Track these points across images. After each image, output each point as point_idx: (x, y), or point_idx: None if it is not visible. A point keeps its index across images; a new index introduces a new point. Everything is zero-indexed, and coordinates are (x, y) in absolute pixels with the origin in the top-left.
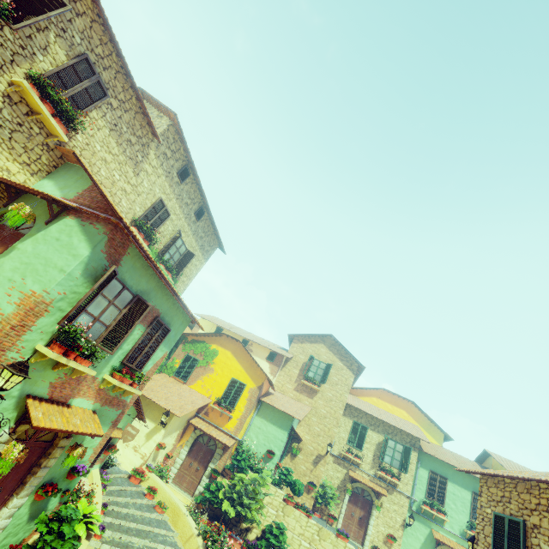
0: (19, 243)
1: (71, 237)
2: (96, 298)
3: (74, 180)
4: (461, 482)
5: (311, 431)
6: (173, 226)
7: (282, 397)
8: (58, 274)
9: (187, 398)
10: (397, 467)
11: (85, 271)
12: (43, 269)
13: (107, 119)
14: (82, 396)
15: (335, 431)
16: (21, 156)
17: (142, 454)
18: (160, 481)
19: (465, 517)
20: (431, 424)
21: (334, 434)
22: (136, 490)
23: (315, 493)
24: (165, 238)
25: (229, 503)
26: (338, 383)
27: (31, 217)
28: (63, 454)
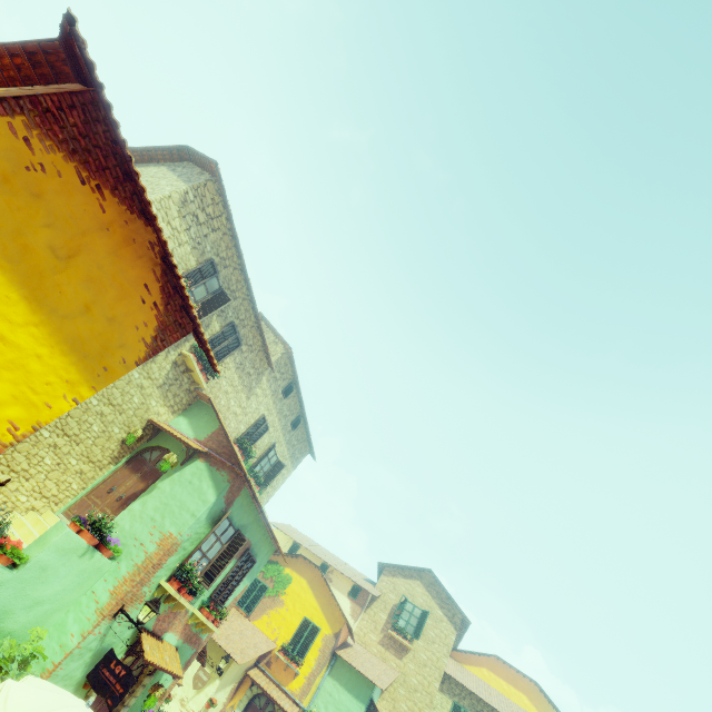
0: (159, 481)
1: (201, 481)
2: (209, 536)
3: (205, 420)
4: None
5: (397, 710)
6: (270, 437)
7: (363, 652)
8: (191, 519)
9: (249, 639)
10: None
11: (208, 514)
12: (178, 512)
13: (236, 361)
14: (173, 631)
15: None
16: (170, 401)
17: (190, 711)
18: None
19: None
20: None
21: None
22: None
23: None
24: (260, 450)
25: None
26: (435, 641)
27: (176, 464)
28: (141, 693)
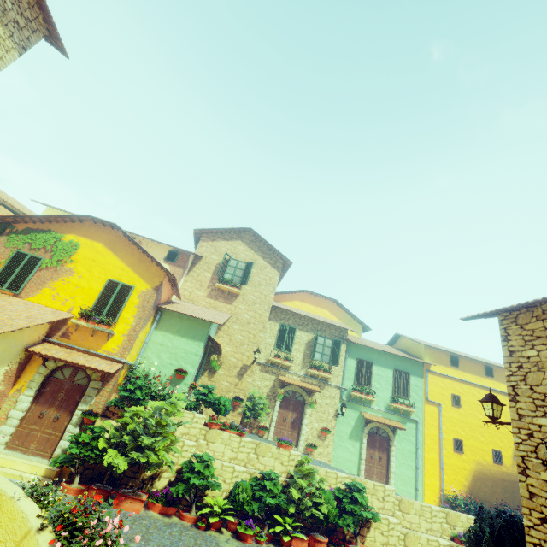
0: None
1: None
2: None
3: None
4: (384, 363)
5: (233, 341)
6: None
7: (192, 306)
8: None
9: (17, 312)
10: (328, 361)
11: None
12: None
13: None
14: None
15: (262, 336)
16: None
17: None
18: None
19: (388, 393)
20: (352, 319)
21: (260, 340)
22: None
23: (242, 408)
24: None
25: (117, 453)
26: (262, 284)
27: None
28: None
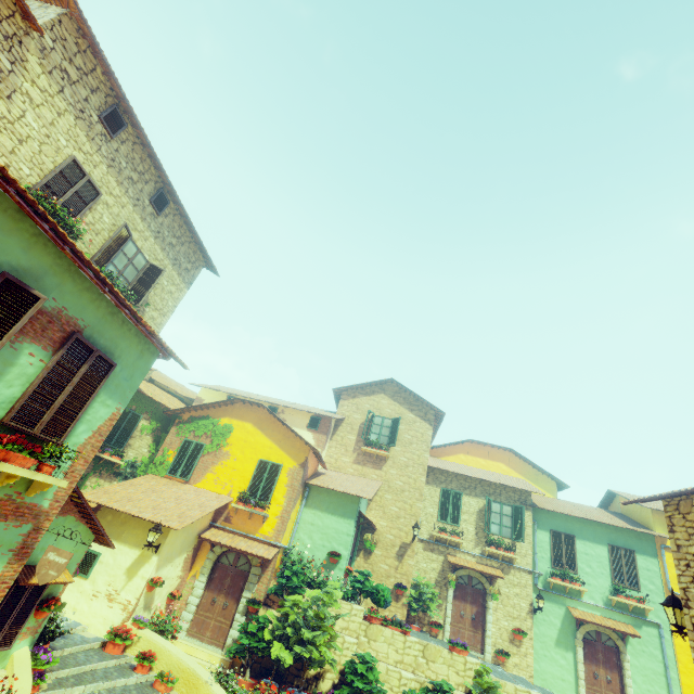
0: None
1: None
2: None
3: None
4: (592, 536)
5: (387, 514)
6: (112, 216)
7: (339, 475)
8: None
9: (191, 501)
10: (509, 536)
11: None
12: None
13: None
14: None
15: (420, 506)
16: None
17: (124, 602)
18: (160, 639)
19: (606, 580)
20: (539, 472)
21: (418, 511)
22: (117, 664)
23: (407, 598)
24: (101, 236)
25: (281, 645)
26: (412, 442)
27: None
28: None
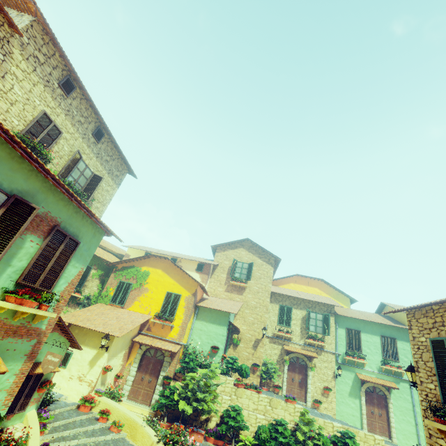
0: None
1: None
2: None
3: None
4: (370, 331)
5: (247, 322)
6: (69, 146)
7: (216, 299)
8: None
9: (126, 319)
10: (321, 332)
11: None
12: None
13: None
14: None
15: (266, 316)
16: None
17: (89, 381)
18: (112, 402)
19: (379, 357)
20: (339, 293)
21: (265, 319)
22: (87, 417)
23: (259, 372)
24: (63, 159)
25: (185, 403)
26: (261, 277)
27: None
28: None
